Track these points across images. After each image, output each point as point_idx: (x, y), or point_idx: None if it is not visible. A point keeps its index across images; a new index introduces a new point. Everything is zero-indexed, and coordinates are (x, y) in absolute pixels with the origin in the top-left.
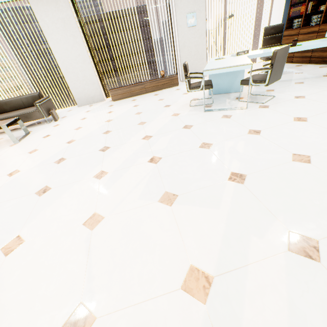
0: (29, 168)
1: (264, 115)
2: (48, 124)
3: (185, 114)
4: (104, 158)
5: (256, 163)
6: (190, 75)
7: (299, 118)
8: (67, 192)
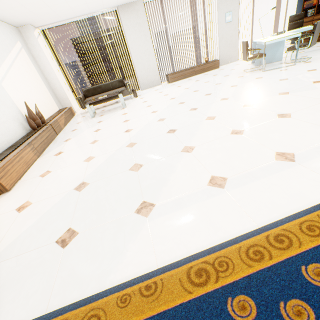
0: (162, 109)
1: (311, 64)
2: (132, 99)
3: (248, 75)
4: (215, 96)
5: None
6: (225, 60)
7: None
8: (212, 106)
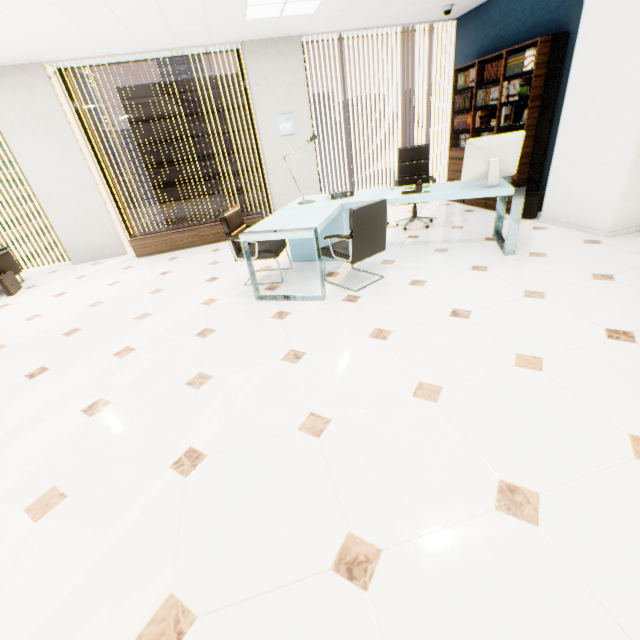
0: None
1: (338, 318)
2: None
3: (224, 303)
4: (20, 394)
5: (241, 430)
6: None
7: (380, 332)
8: None
